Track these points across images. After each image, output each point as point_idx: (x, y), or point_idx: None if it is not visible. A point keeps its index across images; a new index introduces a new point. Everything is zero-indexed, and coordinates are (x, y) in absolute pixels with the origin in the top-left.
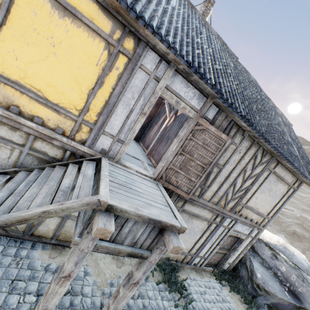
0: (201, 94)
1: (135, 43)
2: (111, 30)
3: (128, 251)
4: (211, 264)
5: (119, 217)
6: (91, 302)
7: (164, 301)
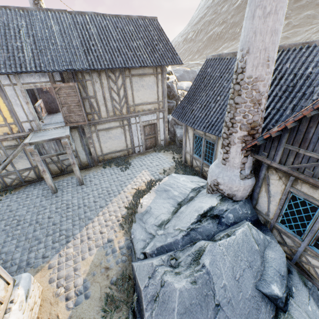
0: (42, 73)
1: None
2: None
3: (56, 154)
4: (152, 147)
5: (39, 145)
6: (76, 182)
7: (114, 170)
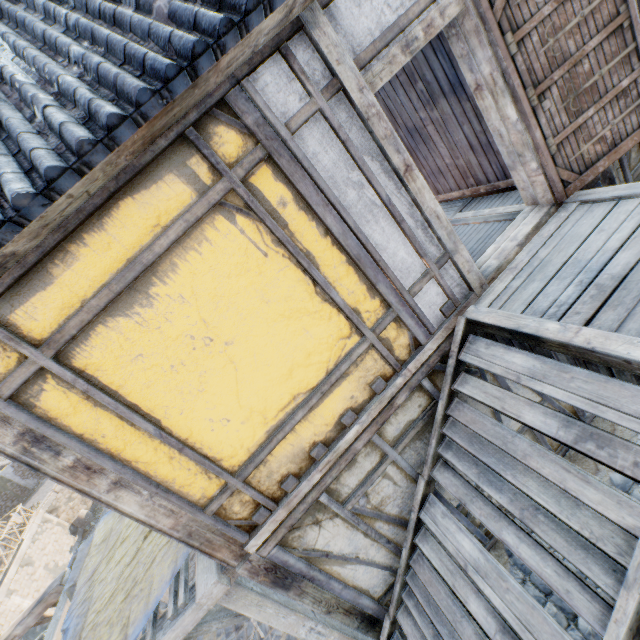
0: None
1: (227, 123)
2: (188, 183)
3: None
4: None
5: None
6: None
7: None
